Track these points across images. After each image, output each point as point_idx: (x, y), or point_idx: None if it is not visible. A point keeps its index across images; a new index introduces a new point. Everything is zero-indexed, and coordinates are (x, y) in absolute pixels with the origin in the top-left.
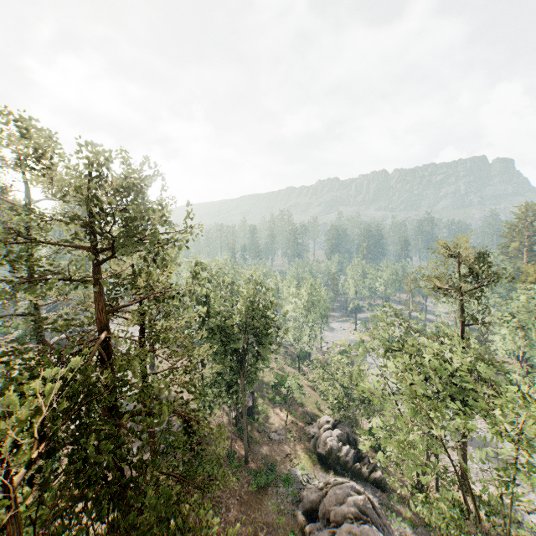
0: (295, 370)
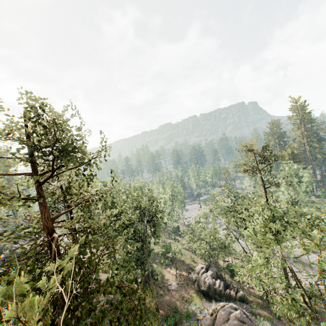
0: (172, 240)
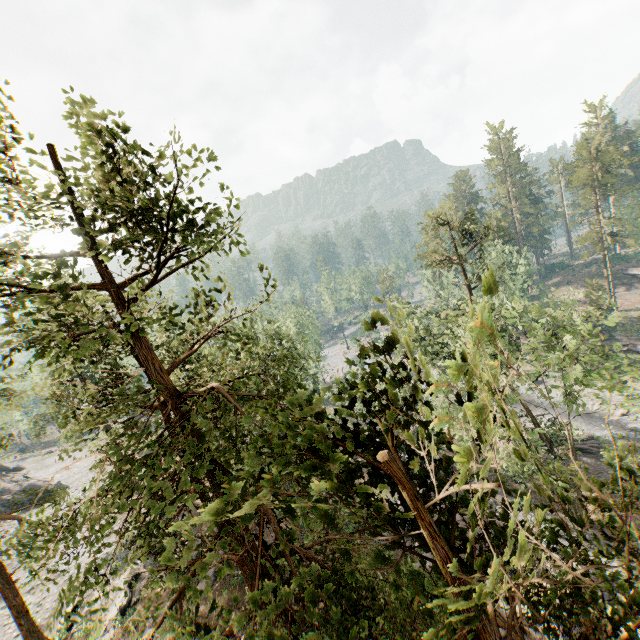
0: None
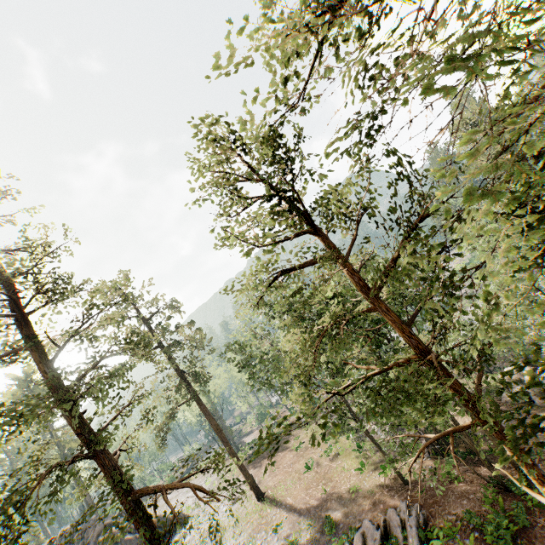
0: None
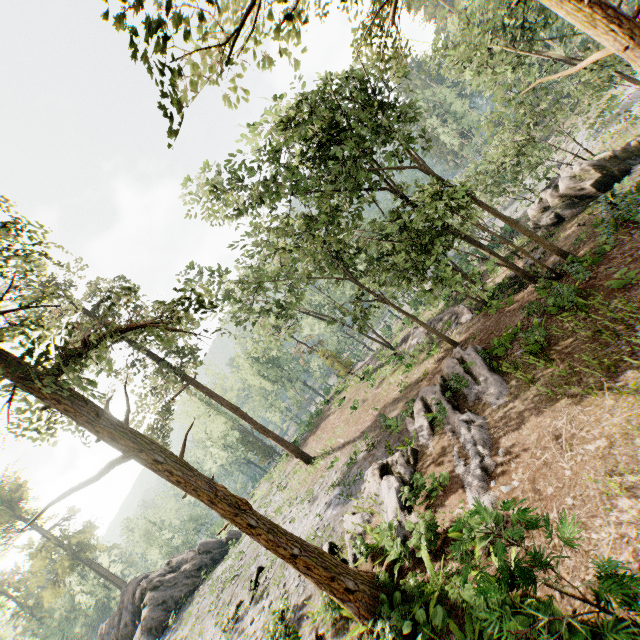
0: None
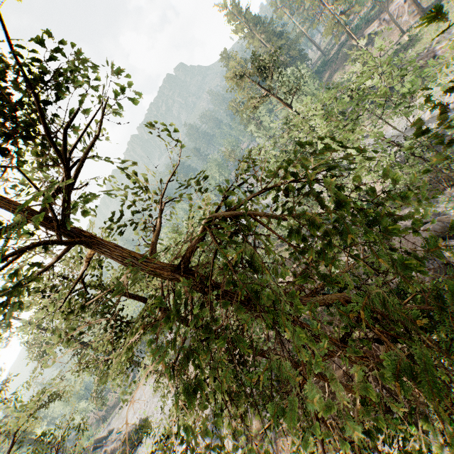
0: None
